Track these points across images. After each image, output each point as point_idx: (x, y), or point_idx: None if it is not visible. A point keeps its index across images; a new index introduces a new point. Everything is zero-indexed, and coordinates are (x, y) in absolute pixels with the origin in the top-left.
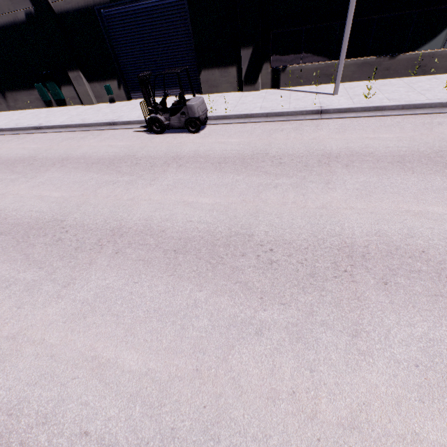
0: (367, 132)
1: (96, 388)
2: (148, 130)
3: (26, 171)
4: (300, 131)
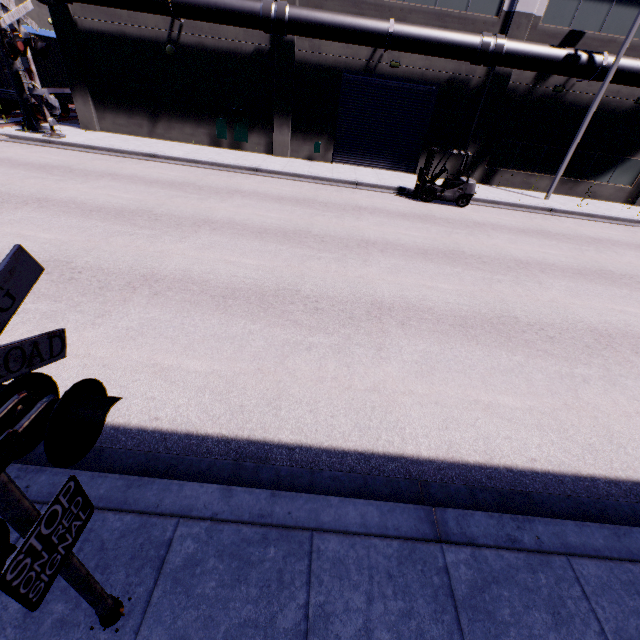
0: (598, 229)
1: (632, 317)
2: (412, 197)
3: (335, 211)
4: (551, 221)
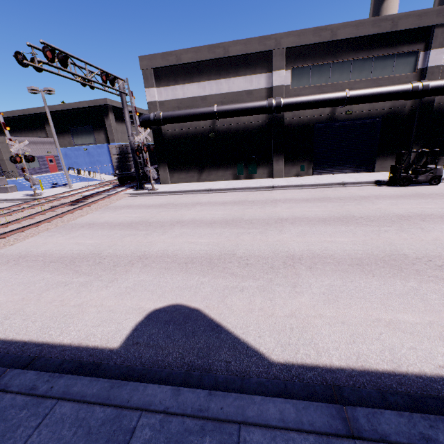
0: None
1: None
2: (391, 185)
3: (351, 201)
4: None
